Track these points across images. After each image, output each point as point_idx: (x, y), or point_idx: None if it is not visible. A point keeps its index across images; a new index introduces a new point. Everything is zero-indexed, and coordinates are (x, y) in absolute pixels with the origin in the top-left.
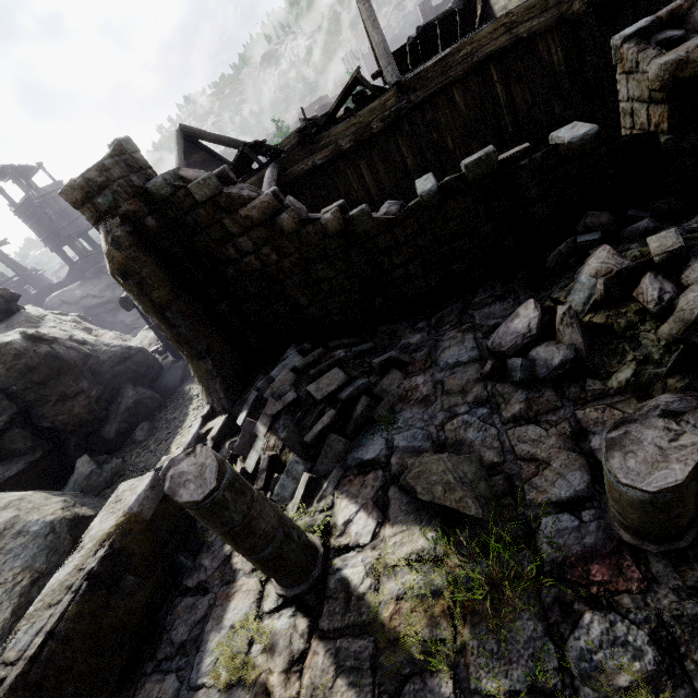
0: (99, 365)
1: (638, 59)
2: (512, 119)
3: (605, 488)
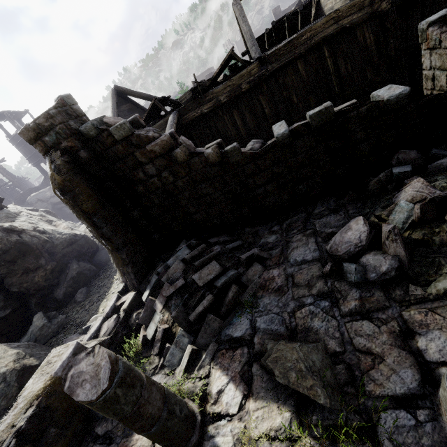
0: (54, 248)
1: (441, 38)
2: (337, 82)
3: (441, 397)
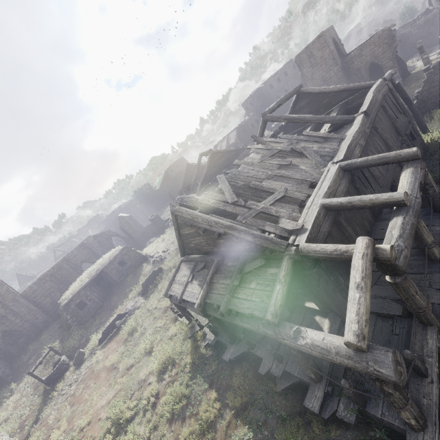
0: None
1: None
2: None
3: None
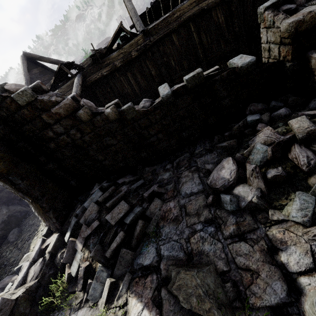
0: None
1: (274, 20)
2: (202, 51)
3: (307, 310)
